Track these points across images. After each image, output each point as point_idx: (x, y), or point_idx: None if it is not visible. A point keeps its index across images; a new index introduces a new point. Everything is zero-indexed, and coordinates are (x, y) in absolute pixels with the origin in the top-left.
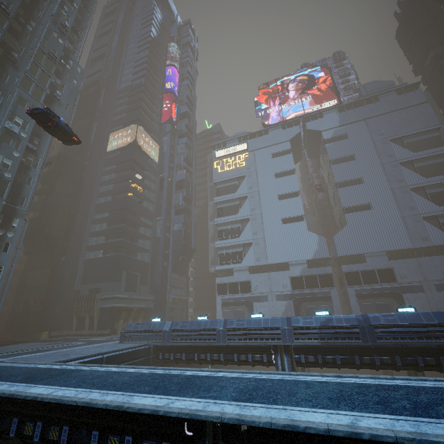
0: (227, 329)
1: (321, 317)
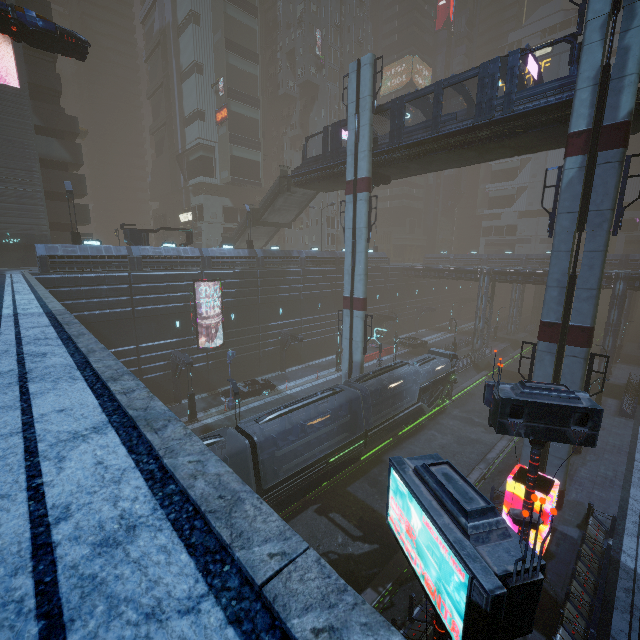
0: (489, 259)
1: (547, 254)
